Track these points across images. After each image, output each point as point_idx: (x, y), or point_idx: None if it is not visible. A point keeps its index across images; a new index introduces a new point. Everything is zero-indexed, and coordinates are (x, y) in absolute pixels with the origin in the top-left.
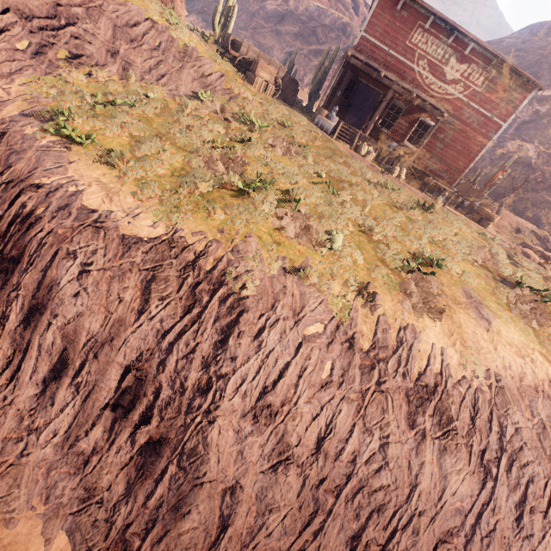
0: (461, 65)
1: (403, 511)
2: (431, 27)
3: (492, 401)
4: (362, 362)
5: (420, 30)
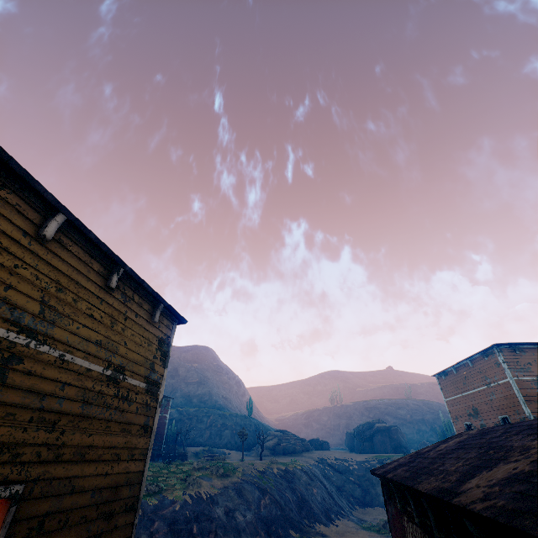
0: None
1: (225, 531)
2: None
3: (223, 494)
4: (193, 505)
5: None
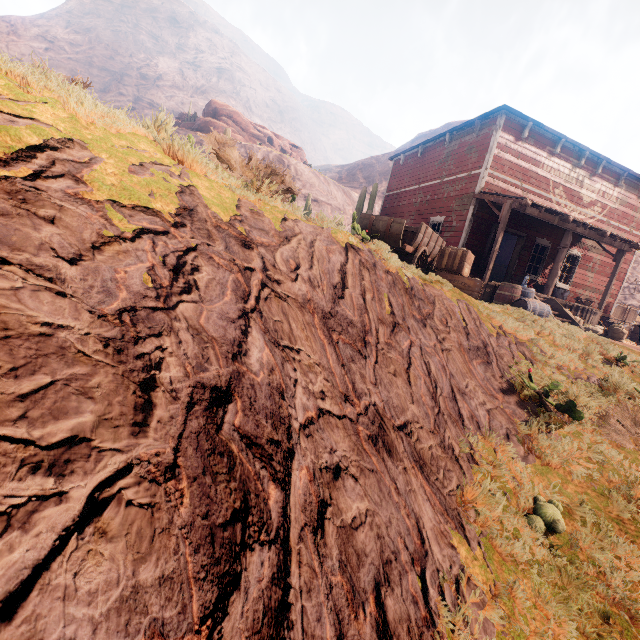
0: (594, 185)
1: None
2: (560, 151)
3: None
4: None
5: (549, 156)
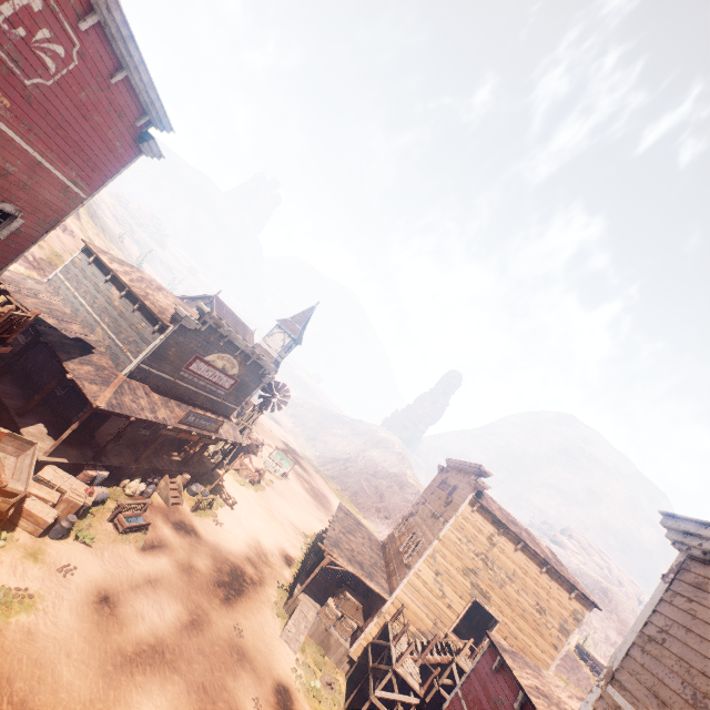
0: None
1: None
2: None
3: None
4: None
5: None
